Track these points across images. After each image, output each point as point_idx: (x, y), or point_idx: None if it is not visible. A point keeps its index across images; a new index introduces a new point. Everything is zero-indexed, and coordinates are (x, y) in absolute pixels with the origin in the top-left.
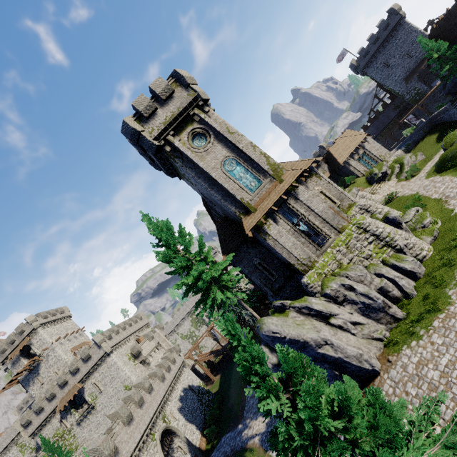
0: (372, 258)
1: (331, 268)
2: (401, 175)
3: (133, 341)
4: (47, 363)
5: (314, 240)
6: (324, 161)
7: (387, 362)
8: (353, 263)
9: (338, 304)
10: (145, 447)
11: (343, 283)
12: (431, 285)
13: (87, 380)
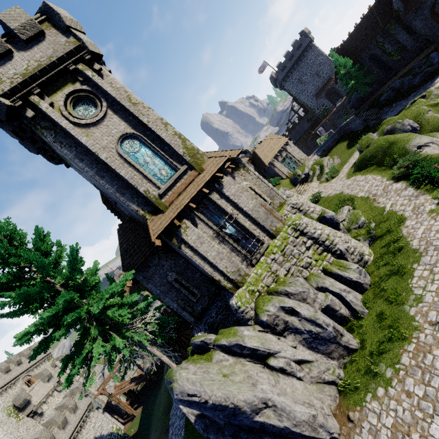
0: (312, 266)
1: (266, 282)
2: (322, 176)
3: (21, 385)
4: None
5: (243, 244)
6: (250, 161)
7: (347, 421)
8: (291, 275)
9: (278, 334)
10: None
11: (282, 306)
12: (384, 300)
13: None
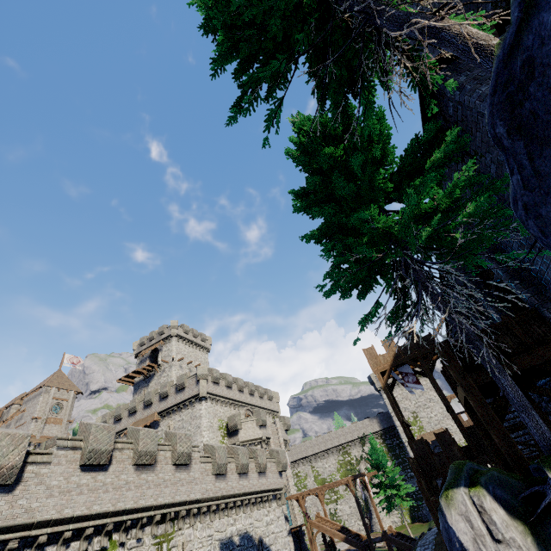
0: None
1: None
2: None
3: (242, 414)
4: (159, 378)
5: None
6: None
7: None
8: None
9: None
10: (73, 547)
11: None
12: None
13: (167, 417)
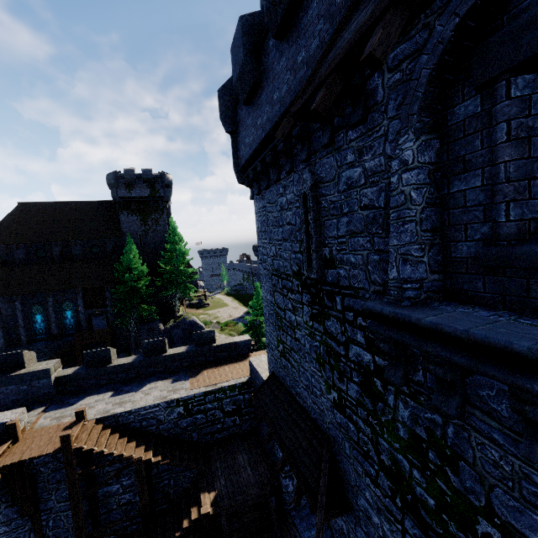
0: None
1: None
2: None
3: None
4: None
5: None
6: None
7: None
8: None
9: None
10: None
11: None
12: None
13: None
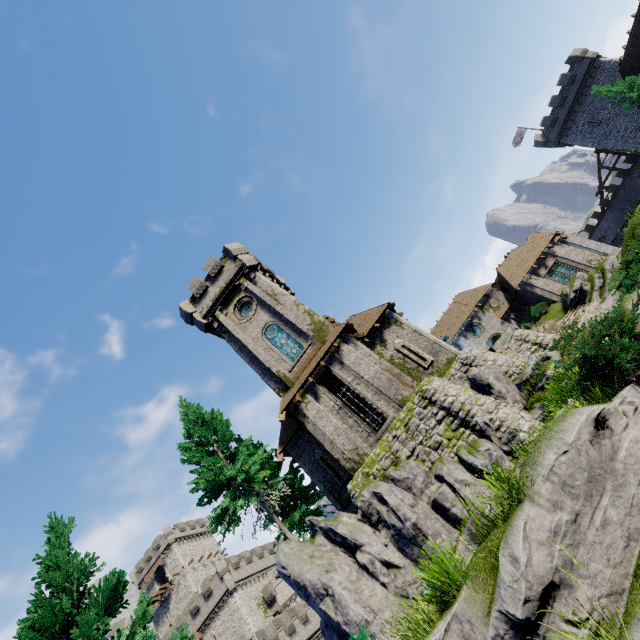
0: (442, 447)
1: (383, 465)
2: (604, 289)
3: (272, 578)
4: (177, 594)
5: None
6: (498, 286)
7: None
8: (415, 457)
9: (374, 527)
10: None
11: (374, 491)
12: None
13: (207, 629)
